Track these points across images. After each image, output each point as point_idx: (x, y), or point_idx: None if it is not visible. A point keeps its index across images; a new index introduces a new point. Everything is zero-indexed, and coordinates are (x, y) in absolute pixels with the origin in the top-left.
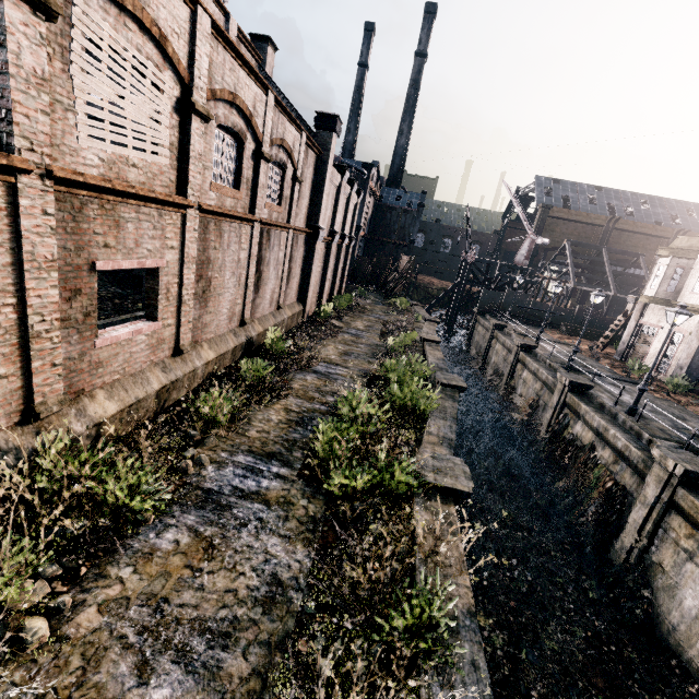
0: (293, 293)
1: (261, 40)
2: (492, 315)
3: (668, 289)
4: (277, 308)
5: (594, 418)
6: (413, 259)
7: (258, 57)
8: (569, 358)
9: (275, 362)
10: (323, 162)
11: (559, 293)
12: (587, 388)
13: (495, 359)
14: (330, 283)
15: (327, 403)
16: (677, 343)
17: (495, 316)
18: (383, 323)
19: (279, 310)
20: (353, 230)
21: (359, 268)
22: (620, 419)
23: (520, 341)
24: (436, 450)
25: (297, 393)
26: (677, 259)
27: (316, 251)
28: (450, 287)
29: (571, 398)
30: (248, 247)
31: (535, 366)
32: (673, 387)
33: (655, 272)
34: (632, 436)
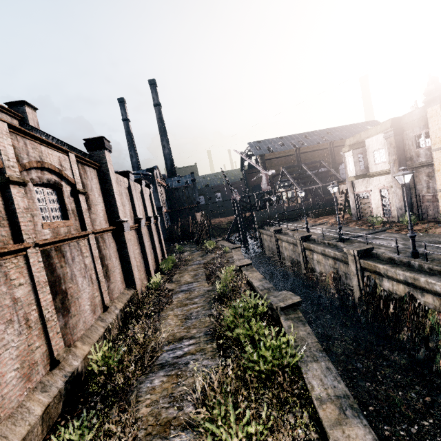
0: (119, 284)
1: (17, 105)
2: (267, 225)
3: (361, 168)
4: (105, 309)
5: (397, 273)
6: (204, 213)
7: (18, 116)
8: (339, 234)
9: (113, 382)
10: (105, 172)
11: (295, 196)
12: (370, 250)
13: (287, 253)
14: (153, 255)
15: (187, 422)
16: (386, 195)
17: (269, 225)
18: (205, 267)
19: (107, 310)
20: (155, 211)
21: (172, 232)
22: (416, 265)
23: (299, 235)
24: (350, 437)
25: (146, 428)
26: (355, 150)
27: (127, 240)
28: (234, 220)
29: (365, 263)
30: (28, 278)
31: (320, 248)
32: (407, 223)
33: (347, 162)
34: (438, 276)
